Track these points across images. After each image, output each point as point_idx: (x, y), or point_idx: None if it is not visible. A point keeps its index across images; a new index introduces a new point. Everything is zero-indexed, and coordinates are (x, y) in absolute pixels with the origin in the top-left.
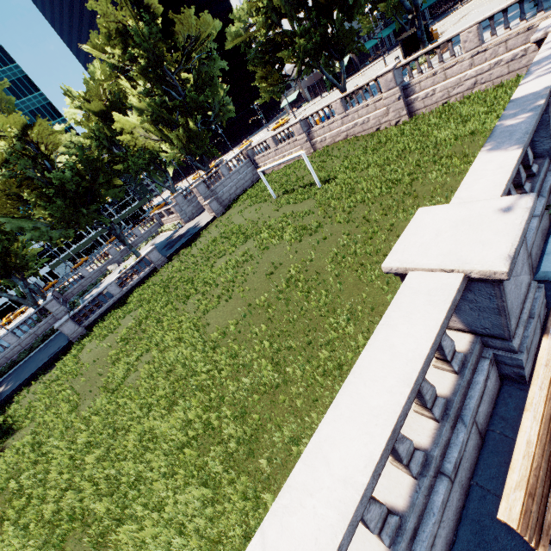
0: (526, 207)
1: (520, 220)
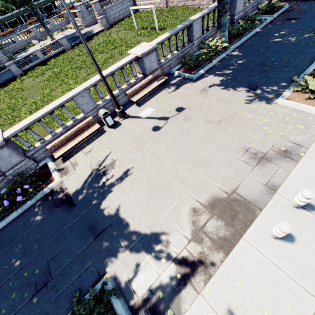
0: (153, 46)
1: (149, 48)
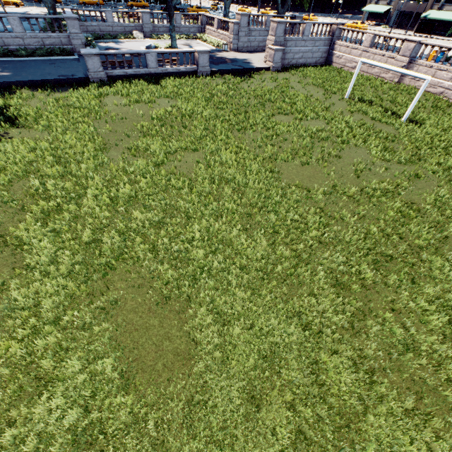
0: None
1: None
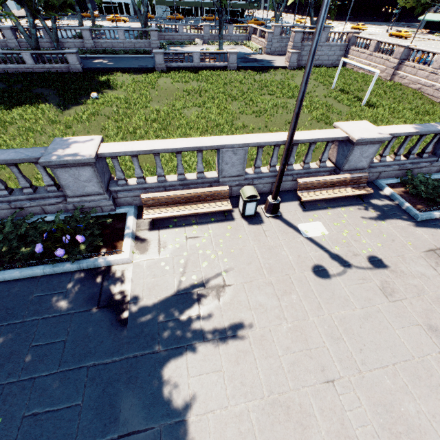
0: (384, 136)
1: (377, 136)
